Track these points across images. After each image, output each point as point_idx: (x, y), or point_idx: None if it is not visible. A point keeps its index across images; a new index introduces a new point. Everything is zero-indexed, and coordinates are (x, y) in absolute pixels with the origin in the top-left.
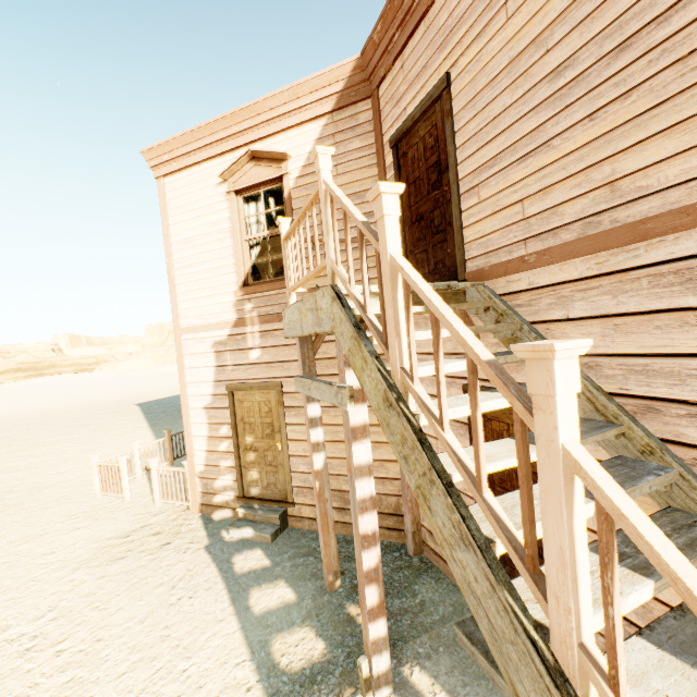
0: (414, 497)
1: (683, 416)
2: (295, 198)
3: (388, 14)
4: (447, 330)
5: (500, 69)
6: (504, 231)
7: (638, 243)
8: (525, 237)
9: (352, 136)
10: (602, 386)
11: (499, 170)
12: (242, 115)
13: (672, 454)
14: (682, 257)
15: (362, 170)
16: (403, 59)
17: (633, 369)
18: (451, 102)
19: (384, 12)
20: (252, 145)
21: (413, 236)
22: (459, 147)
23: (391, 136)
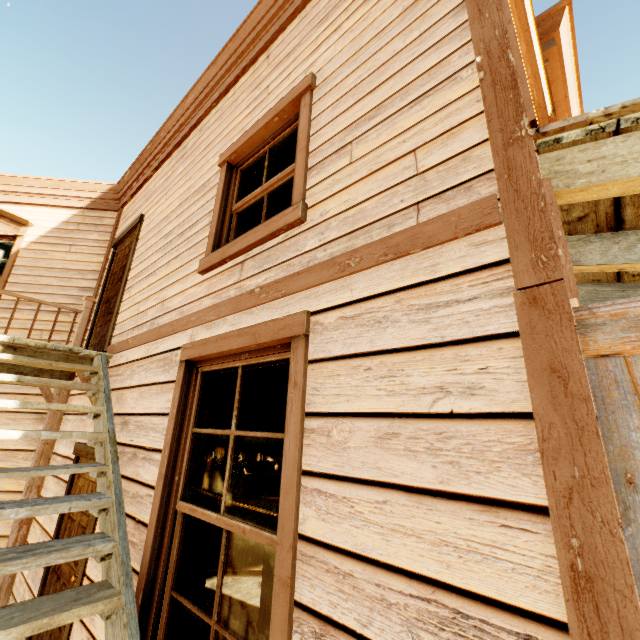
0: (8, 581)
1: (142, 459)
2: (22, 257)
3: (133, 169)
4: (11, 375)
5: (157, 223)
6: (130, 320)
7: (160, 339)
8: (135, 326)
9: (94, 230)
10: (127, 438)
11: (140, 280)
12: (1, 180)
13: (119, 487)
14: (167, 350)
15: (92, 255)
16: (136, 197)
17: (138, 425)
18: (140, 232)
19: (132, 167)
20: (1, 204)
21: (101, 313)
22: (134, 259)
23: (115, 239)
